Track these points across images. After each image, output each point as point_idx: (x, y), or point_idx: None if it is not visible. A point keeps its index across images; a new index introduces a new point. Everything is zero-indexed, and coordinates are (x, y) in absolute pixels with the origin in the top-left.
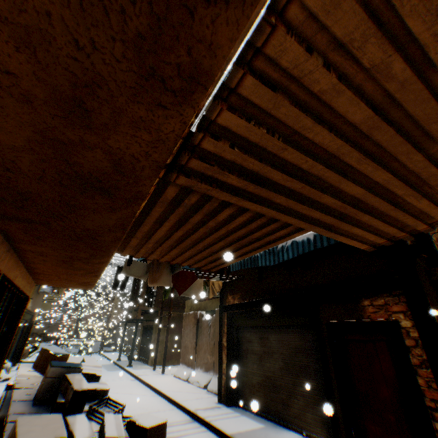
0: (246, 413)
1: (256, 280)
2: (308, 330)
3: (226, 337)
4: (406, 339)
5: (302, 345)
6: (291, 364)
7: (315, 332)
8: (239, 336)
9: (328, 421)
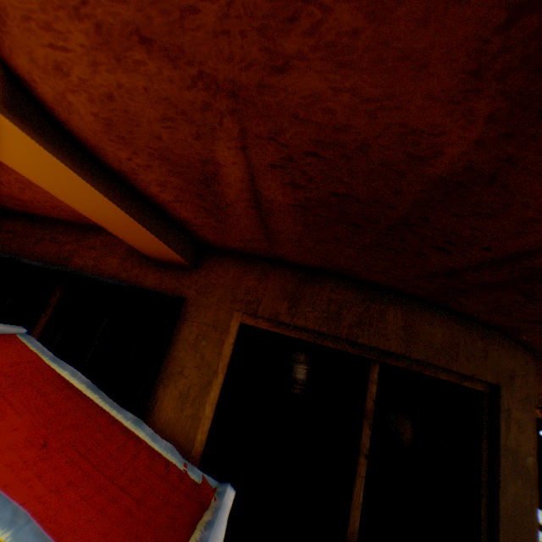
0: None
1: None
2: None
3: None
4: None
5: None
6: None
7: None
8: None
9: None
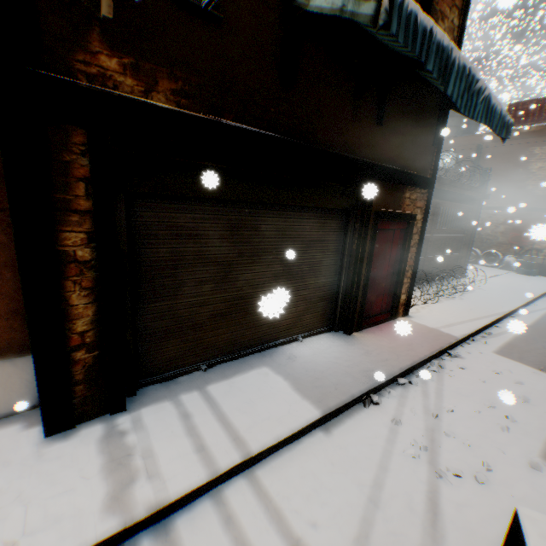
0: (198, 383)
1: (275, 76)
2: (334, 216)
3: (89, 230)
4: (414, 228)
5: (320, 237)
6: (298, 266)
7: (341, 219)
8: (139, 222)
9: (327, 312)
